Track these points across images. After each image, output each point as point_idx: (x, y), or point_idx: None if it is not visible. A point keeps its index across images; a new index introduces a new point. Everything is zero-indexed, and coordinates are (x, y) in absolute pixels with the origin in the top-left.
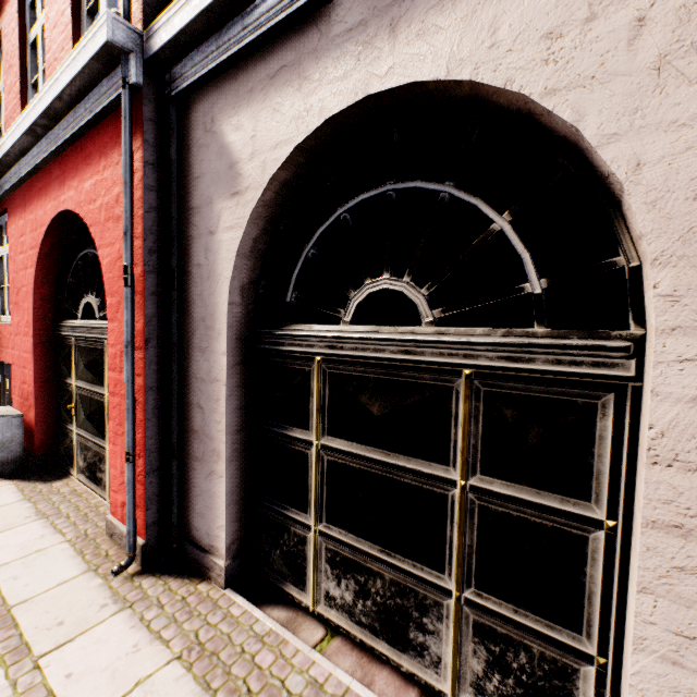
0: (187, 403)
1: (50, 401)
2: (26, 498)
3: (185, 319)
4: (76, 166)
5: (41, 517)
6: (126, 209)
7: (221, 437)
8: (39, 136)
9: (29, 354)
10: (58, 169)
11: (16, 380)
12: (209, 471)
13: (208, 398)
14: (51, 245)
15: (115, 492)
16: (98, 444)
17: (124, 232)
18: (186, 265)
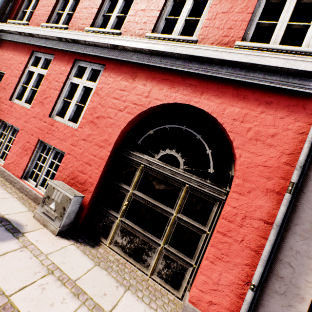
0: (276, 258)
1: (98, 190)
2: (96, 263)
3: (290, 213)
4: (223, 92)
5: (126, 288)
6: (306, 155)
7: (309, 290)
8: (194, 60)
9: (100, 159)
10: (195, 81)
11: (69, 165)
12: (288, 303)
13: (301, 264)
14: (151, 109)
15: (202, 292)
16: (150, 238)
17: (301, 166)
18: (301, 187)
